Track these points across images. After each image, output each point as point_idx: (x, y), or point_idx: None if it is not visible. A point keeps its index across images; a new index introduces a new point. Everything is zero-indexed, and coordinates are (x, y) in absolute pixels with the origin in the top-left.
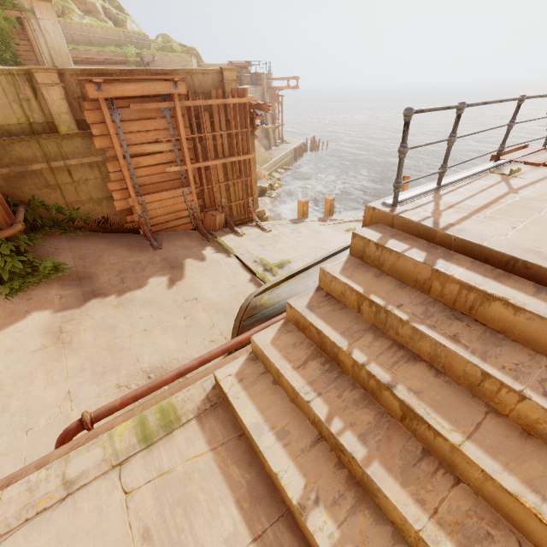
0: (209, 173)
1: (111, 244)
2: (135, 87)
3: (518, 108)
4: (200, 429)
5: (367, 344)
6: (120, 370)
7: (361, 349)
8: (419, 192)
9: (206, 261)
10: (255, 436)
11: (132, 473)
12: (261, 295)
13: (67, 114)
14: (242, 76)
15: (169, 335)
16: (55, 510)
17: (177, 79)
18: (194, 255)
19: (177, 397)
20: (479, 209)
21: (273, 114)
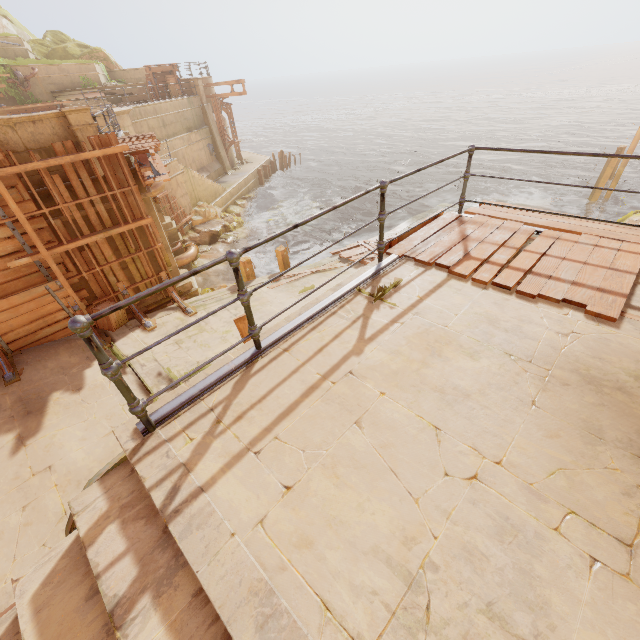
0: (87, 253)
1: None
2: None
3: (382, 197)
4: None
5: None
6: None
7: None
8: (212, 381)
9: (83, 392)
10: None
11: None
12: None
13: None
14: (168, 85)
15: None
16: None
17: None
18: (69, 381)
19: None
20: (275, 422)
21: (222, 129)
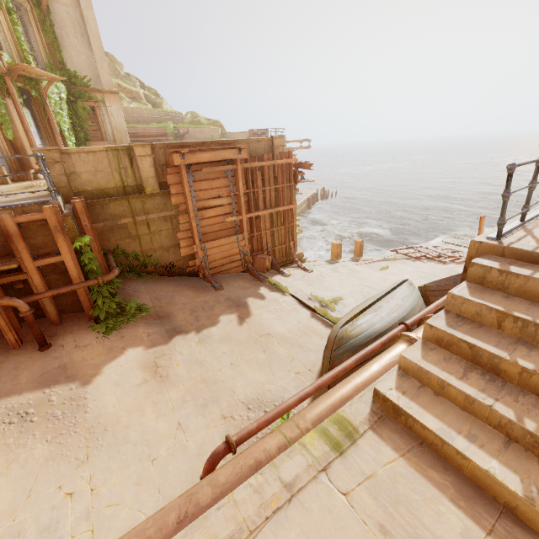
0: (259, 221)
1: (178, 286)
2: (209, 155)
3: None
4: (380, 438)
5: (525, 354)
6: (220, 402)
7: (522, 358)
8: (511, 228)
9: (266, 300)
10: (448, 439)
11: (339, 477)
12: (345, 326)
13: (153, 178)
14: None
15: (255, 368)
16: (287, 510)
17: (242, 147)
18: (253, 294)
19: (344, 411)
20: None
21: None
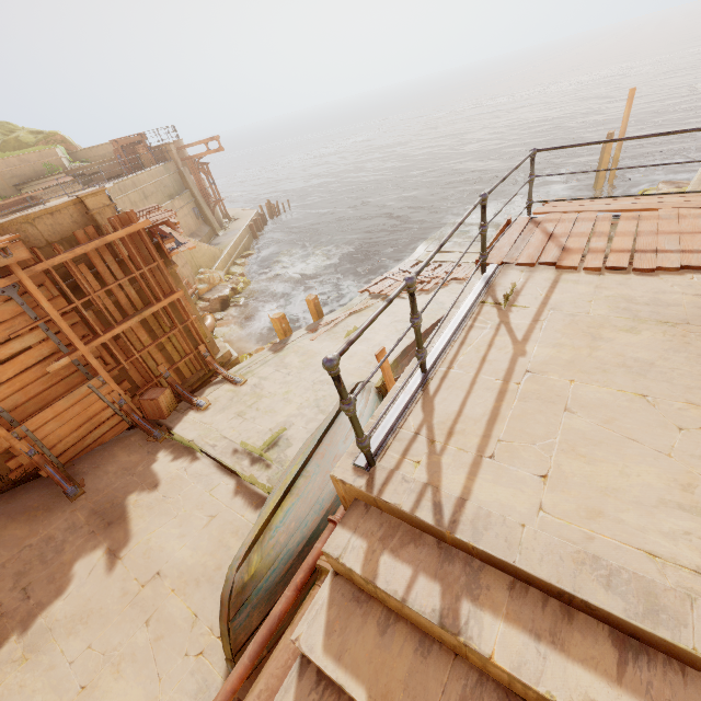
0: (123, 341)
1: None
2: None
3: (483, 209)
4: None
5: None
6: None
7: None
8: (400, 409)
9: (161, 487)
10: None
11: None
12: (248, 559)
13: None
14: (139, 155)
15: (127, 677)
16: None
17: (1, 245)
18: (140, 481)
19: None
20: (489, 428)
21: (203, 190)
